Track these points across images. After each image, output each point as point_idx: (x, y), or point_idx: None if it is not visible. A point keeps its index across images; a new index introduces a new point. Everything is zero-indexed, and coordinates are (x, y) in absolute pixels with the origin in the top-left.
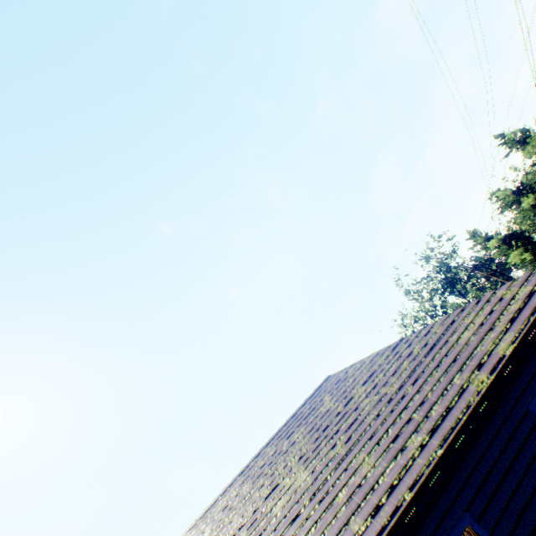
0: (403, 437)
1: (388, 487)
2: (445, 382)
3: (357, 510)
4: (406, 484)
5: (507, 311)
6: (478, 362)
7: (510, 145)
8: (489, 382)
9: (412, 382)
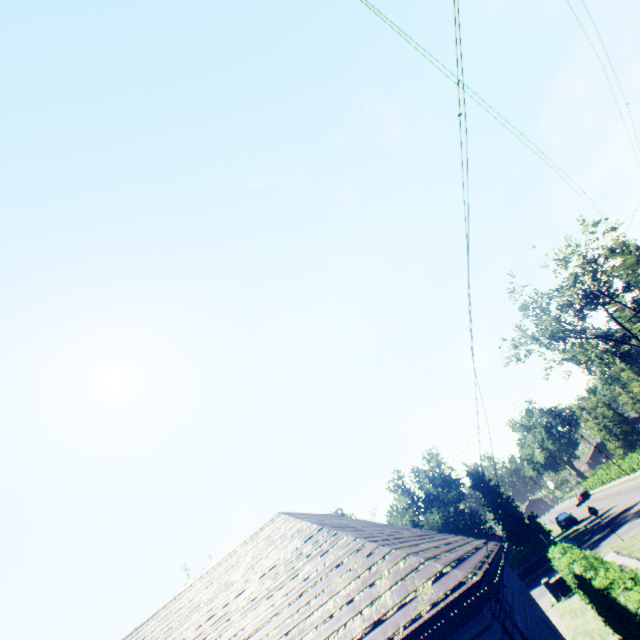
0: None
1: None
2: None
3: None
4: None
5: (349, 628)
6: None
7: None
8: None
9: None
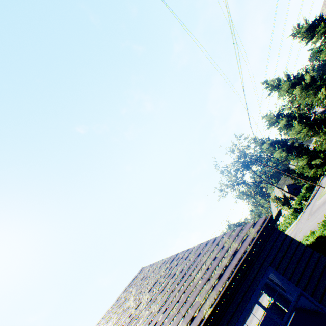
0: None
1: None
2: (174, 325)
3: None
4: None
5: (221, 265)
6: (193, 314)
7: (271, 88)
8: None
9: (164, 310)
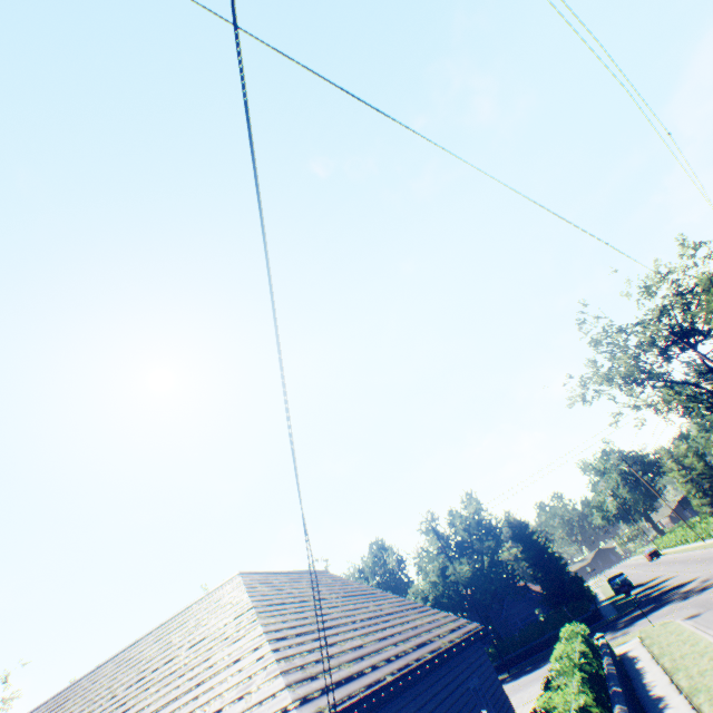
0: None
1: None
2: None
3: None
4: None
5: None
6: None
7: None
8: None
9: None
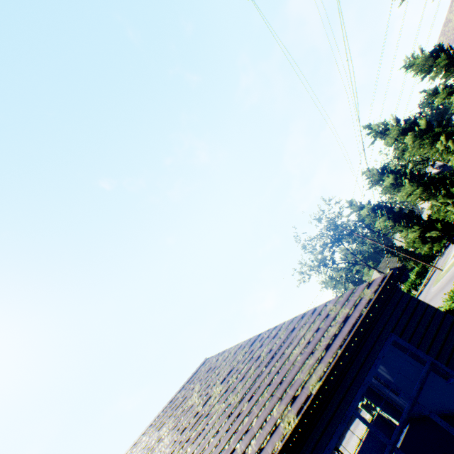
0: None
1: None
2: (268, 410)
3: None
4: None
5: (327, 334)
6: (294, 393)
7: (375, 135)
8: (293, 427)
9: (249, 397)
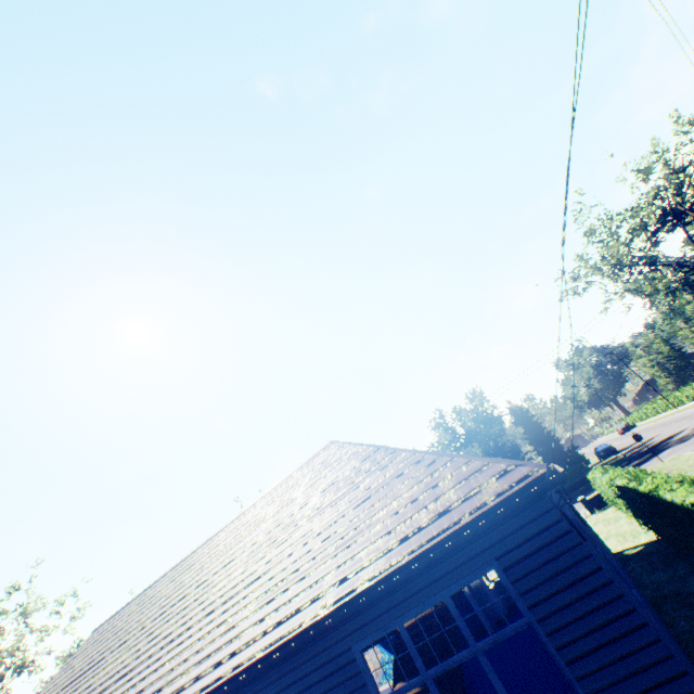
0: (272, 606)
1: (234, 650)
2: (324, 571)
3: (218, 650)
4: (236, 661)
5: (415, 520)
6: (347, 573)
7: None
8: (325, 613)
9: (324, 538)
